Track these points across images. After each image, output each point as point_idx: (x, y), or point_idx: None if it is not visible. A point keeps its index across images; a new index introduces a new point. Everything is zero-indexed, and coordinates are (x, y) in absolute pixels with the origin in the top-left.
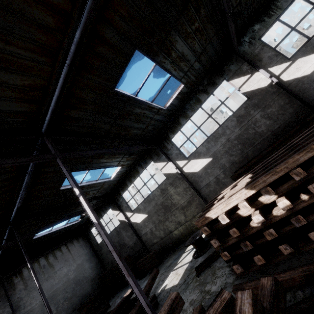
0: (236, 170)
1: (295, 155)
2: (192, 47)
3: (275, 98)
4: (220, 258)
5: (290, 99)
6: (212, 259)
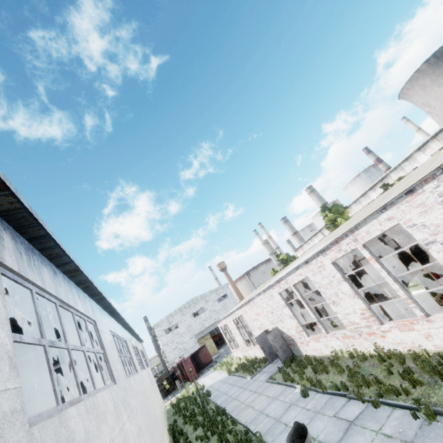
0: None
1: None
2: None
3: None
4: None
5: None
6: None
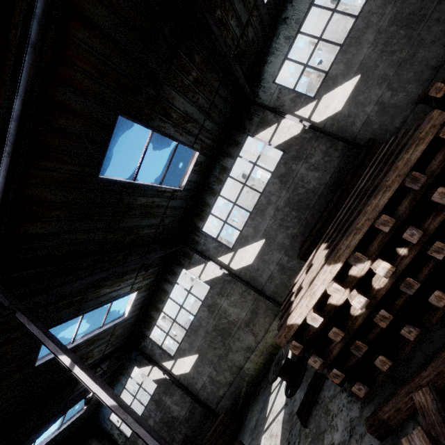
0: (300, 246)
1: (371, 200)
2: (196, 103)
3: (315, 145)
4: (326, 382)
5: (331, 142)
6: (316, 388)
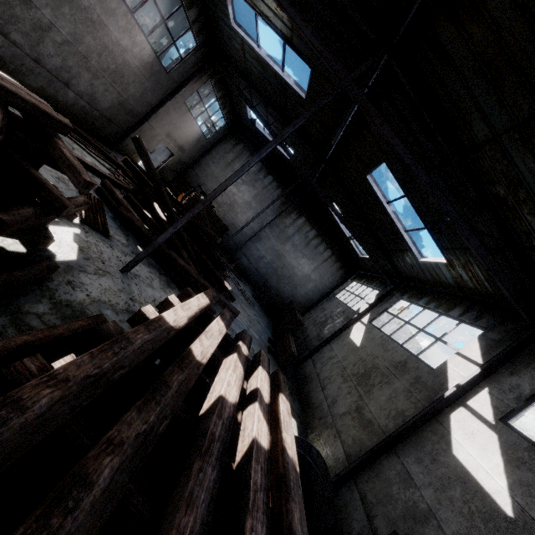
0: None
1: (35, 389)
2: None
3: None
4: None
5: None
6: None
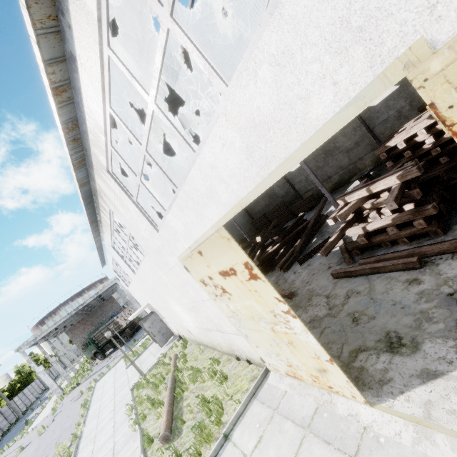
0: None
1: None
2: None
3: None
4: None
5: None
6: None
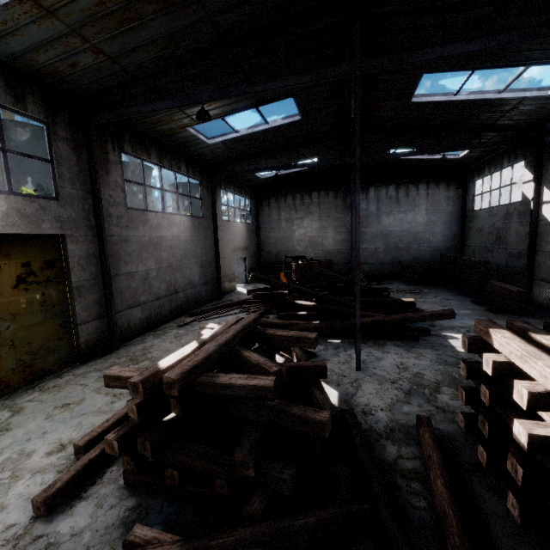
0: None
1: None
2: None
3: None
4: None
5: None
6: None
